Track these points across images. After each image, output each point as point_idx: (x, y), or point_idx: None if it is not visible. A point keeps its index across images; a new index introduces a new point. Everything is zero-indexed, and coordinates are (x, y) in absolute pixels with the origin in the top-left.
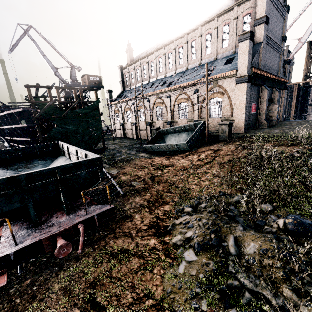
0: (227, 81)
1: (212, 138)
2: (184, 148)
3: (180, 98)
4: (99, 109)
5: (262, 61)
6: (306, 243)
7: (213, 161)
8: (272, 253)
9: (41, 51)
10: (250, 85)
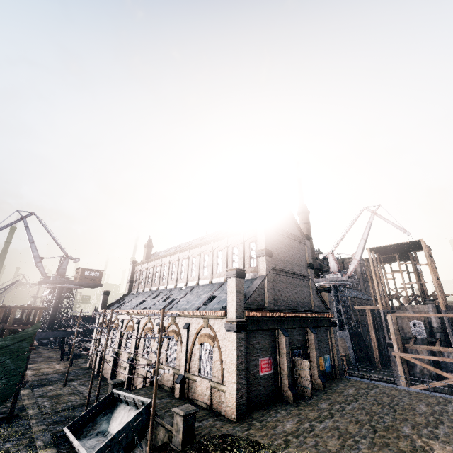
0: (218, 322)
1: (167, 435)
2: None
3: (171, 329)
4: (32, 340)
5: (269, 298)
6: None
7: None
8: None
9: (31, 238)
10: (245, 334)
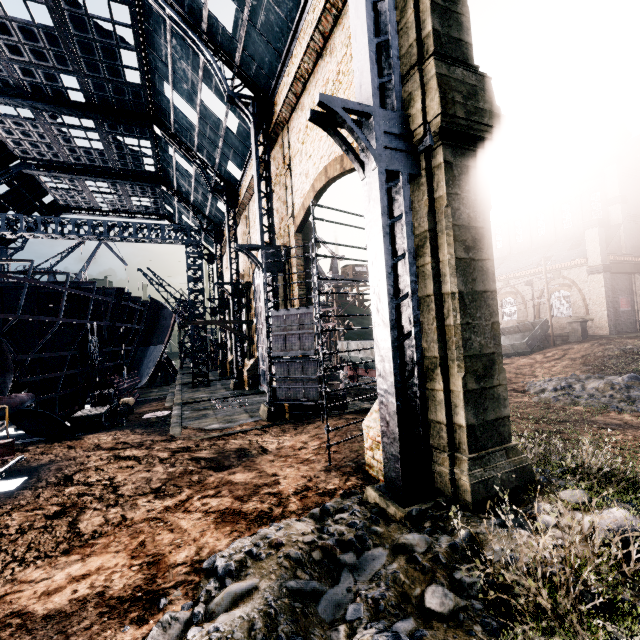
0: (574, 271)
1: (559, 340)
2: (521, 349)
3: (504, 292)
4: None
5: (625, 245)
6: (635, 383)
7: (563, 357)
8: (605, 382)
9: None
10: (609, 275)
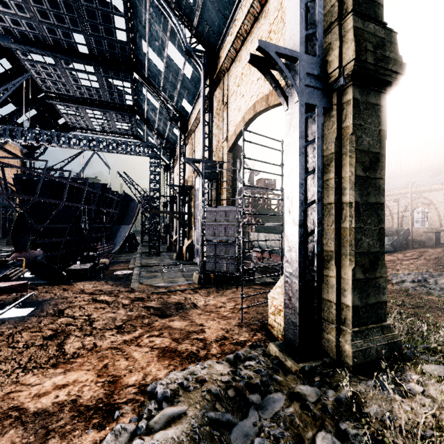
0: (433, 193)
1: (417, 244)
2: (387, 249)
3: None
4: None
5: None
6: None
7: (419, 258)
8: None
9: None
10: None
